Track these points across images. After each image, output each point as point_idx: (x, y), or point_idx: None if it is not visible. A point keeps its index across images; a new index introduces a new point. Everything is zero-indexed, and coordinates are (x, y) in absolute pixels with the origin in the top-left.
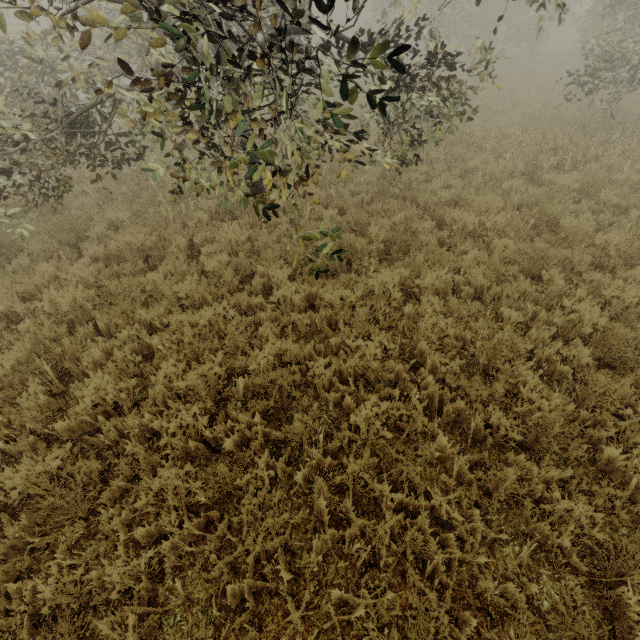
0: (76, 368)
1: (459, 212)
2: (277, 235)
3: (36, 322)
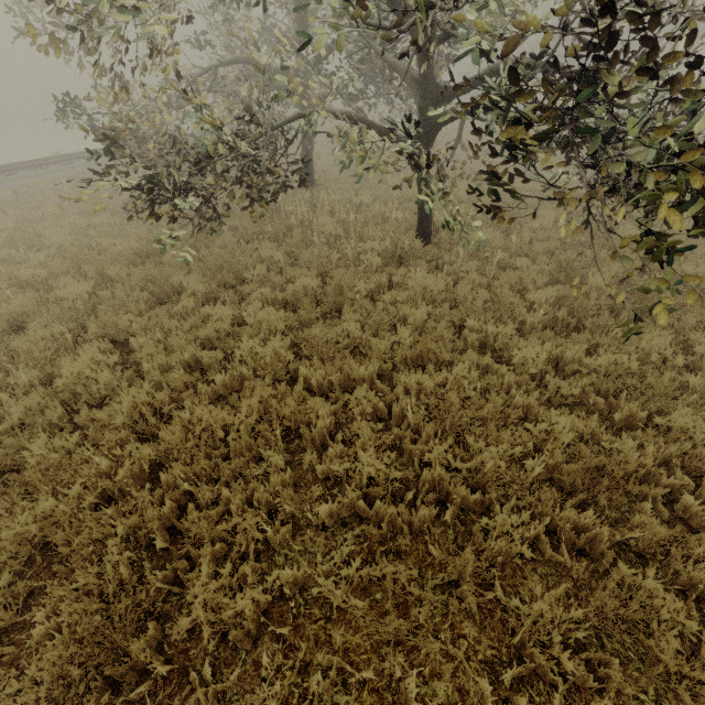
0: (308, 434)
1: (695, 265)
2: (466, 284)
3: (231, 374)
